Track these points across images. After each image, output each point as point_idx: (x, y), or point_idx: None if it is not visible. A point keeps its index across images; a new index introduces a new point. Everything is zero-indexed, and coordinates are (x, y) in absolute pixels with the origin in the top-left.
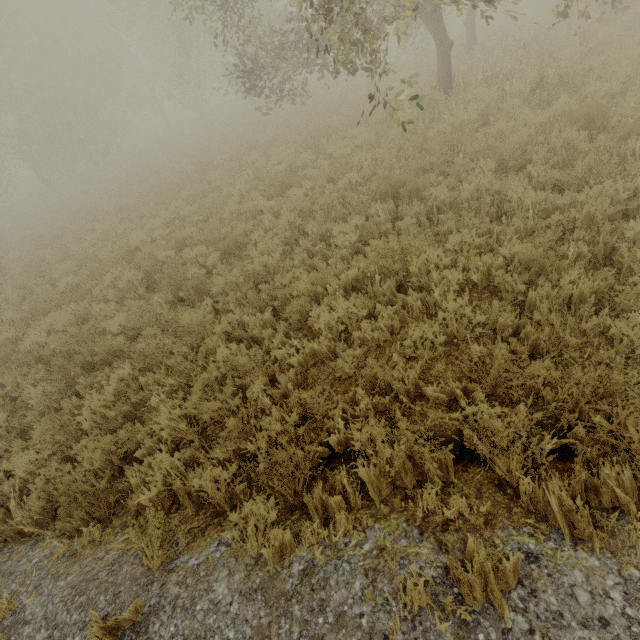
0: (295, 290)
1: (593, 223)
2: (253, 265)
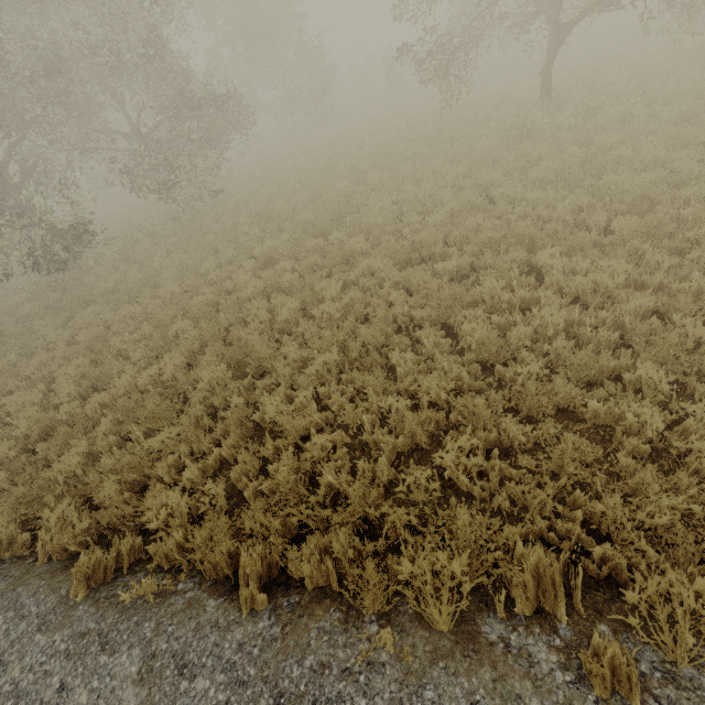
0: None
1: None
2: None
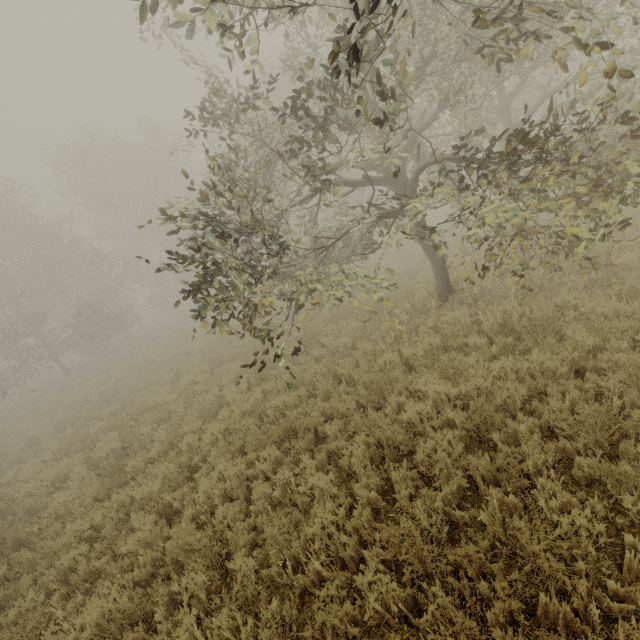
0: (124, 546)
1: (343, 634)
2: (135, 492)
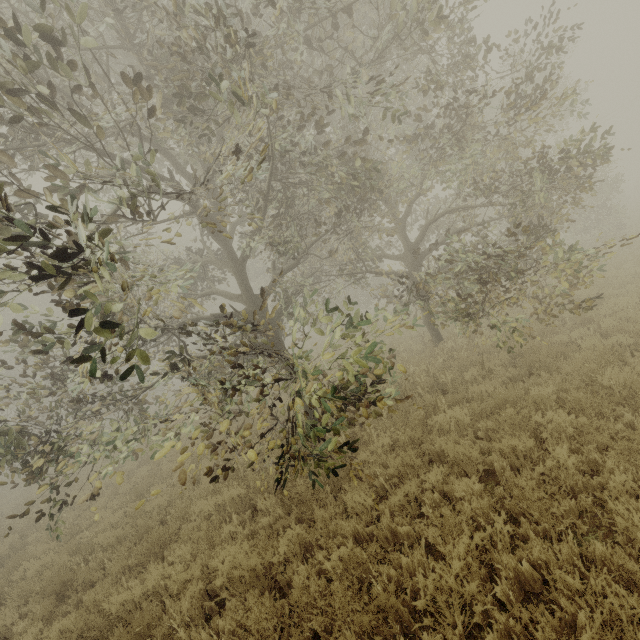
0: None
1: None
2: None
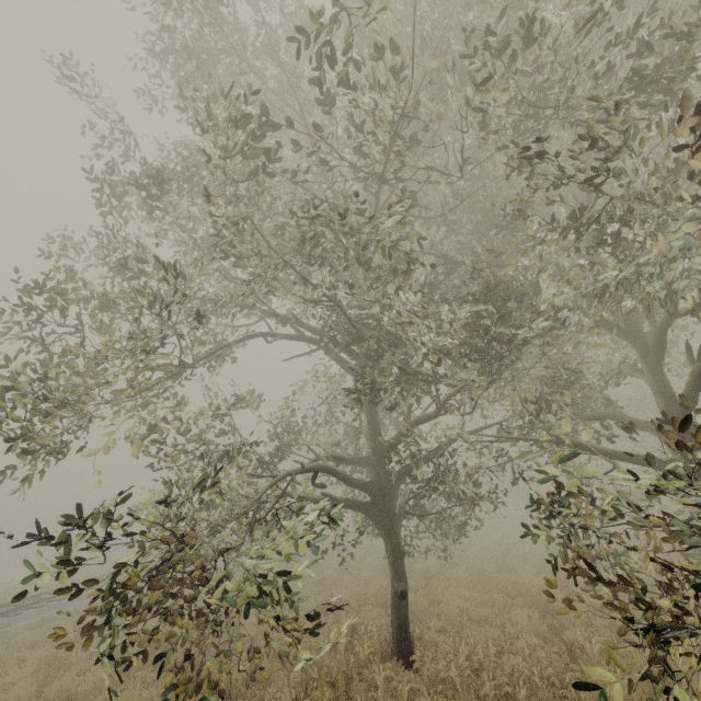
0: None
1: None
2: None
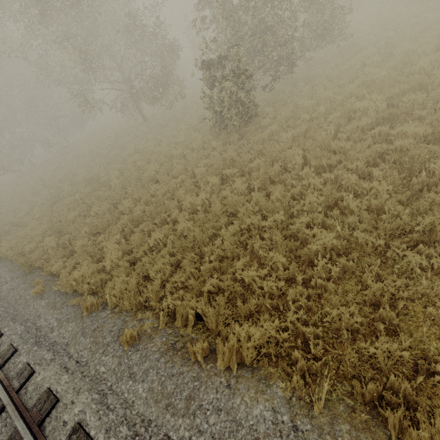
0: None
1: None
2: None
